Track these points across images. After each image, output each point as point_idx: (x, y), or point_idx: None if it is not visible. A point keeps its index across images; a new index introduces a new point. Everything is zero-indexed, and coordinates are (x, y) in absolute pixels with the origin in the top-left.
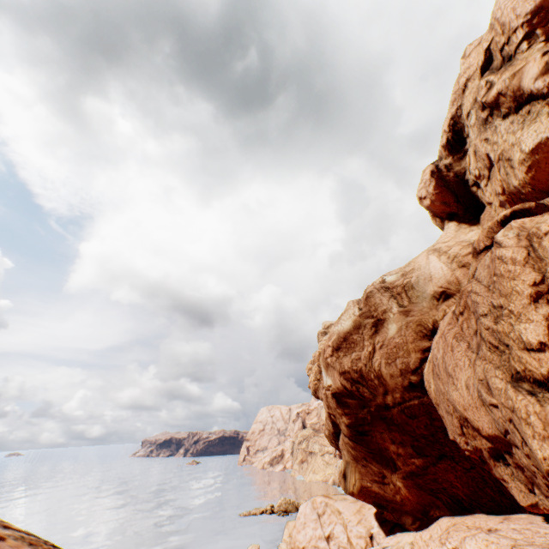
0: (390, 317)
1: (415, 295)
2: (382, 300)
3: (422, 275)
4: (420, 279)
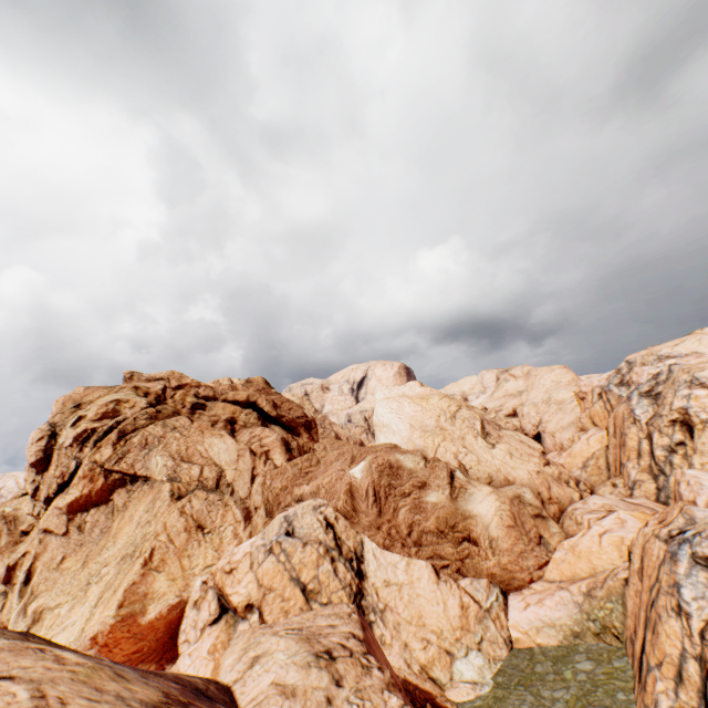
0: (4, 535)
1: (20, 523)
2: (0, 524)
3: (24, 514)
4: (24, 515)
